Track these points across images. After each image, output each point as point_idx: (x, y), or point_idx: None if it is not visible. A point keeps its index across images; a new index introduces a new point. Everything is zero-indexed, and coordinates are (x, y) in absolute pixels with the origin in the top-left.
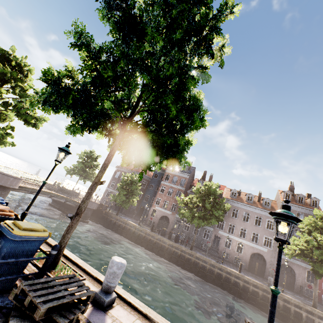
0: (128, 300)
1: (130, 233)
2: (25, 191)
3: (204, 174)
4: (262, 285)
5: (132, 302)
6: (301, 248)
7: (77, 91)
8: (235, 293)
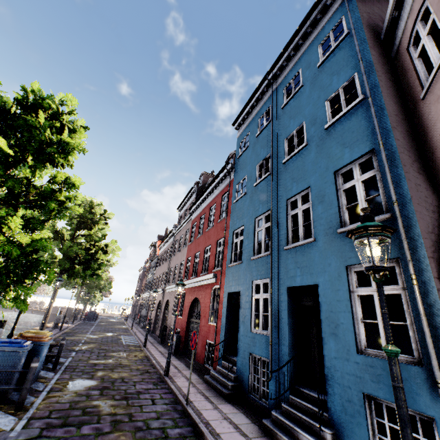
0: None
1: None
2: None
3: None
4: None
5: None
6: None
7: None
8: None
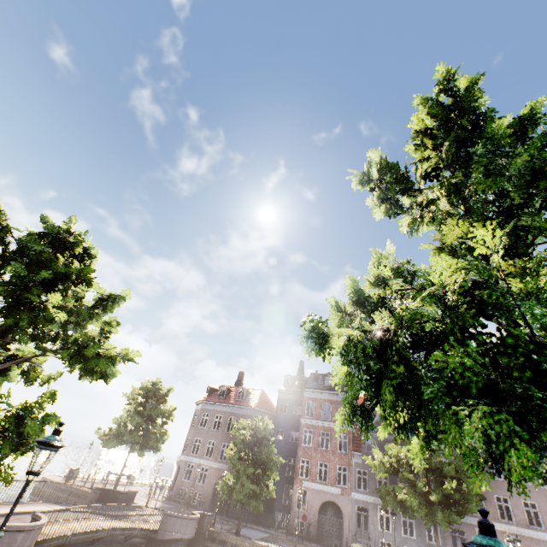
0: None
1: None
2: None
3: None
4: None
5: None
6: None
7: None
8: None
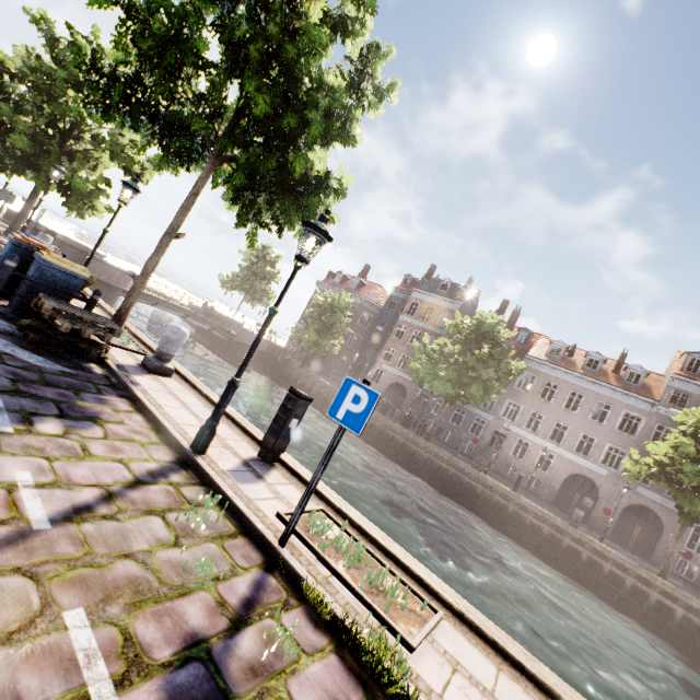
0: (193, 383)
1: (321, 399)
2: (144, 300)
3: (501, 308)
4: (554, 518)
5: (198, 385)
6: (659, 459)
7: (126, 81)
8: (495, 524)
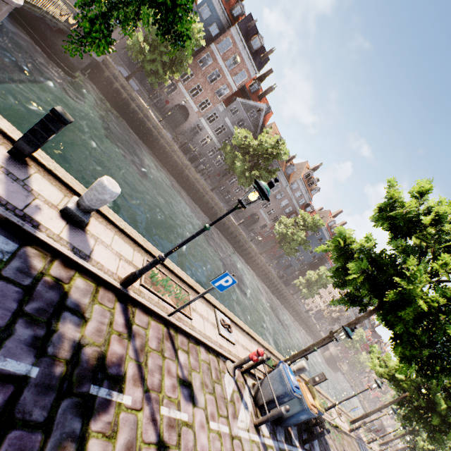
0: None
1: (147, 133)
2: None
3: (266, 75)
4: (246, 238)
5: None
6: (289, 234)
7: None
8: (225, 235)
